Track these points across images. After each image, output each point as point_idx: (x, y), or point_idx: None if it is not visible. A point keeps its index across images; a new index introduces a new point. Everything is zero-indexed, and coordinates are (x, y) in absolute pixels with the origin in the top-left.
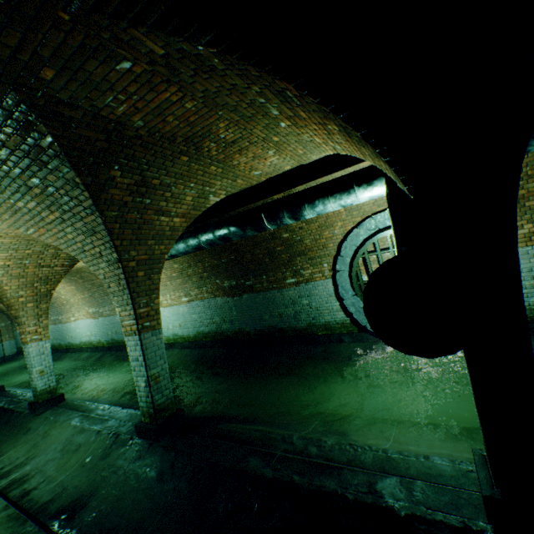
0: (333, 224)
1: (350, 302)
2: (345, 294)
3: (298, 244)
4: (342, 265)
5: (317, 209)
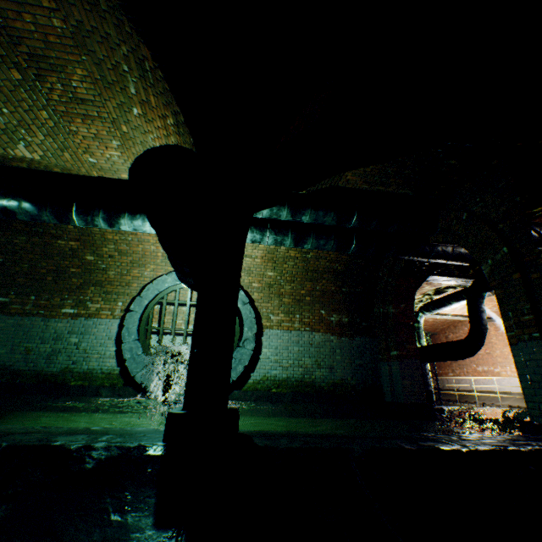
0: (146, 265)
1: (129, 346)
2: (127, 337)
3: (100, 273)
4: (138, 306)
5: (136, 223)
